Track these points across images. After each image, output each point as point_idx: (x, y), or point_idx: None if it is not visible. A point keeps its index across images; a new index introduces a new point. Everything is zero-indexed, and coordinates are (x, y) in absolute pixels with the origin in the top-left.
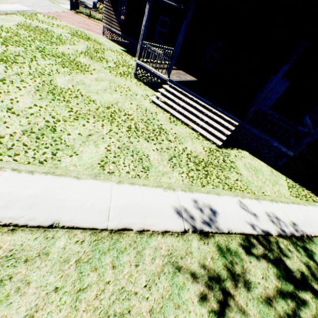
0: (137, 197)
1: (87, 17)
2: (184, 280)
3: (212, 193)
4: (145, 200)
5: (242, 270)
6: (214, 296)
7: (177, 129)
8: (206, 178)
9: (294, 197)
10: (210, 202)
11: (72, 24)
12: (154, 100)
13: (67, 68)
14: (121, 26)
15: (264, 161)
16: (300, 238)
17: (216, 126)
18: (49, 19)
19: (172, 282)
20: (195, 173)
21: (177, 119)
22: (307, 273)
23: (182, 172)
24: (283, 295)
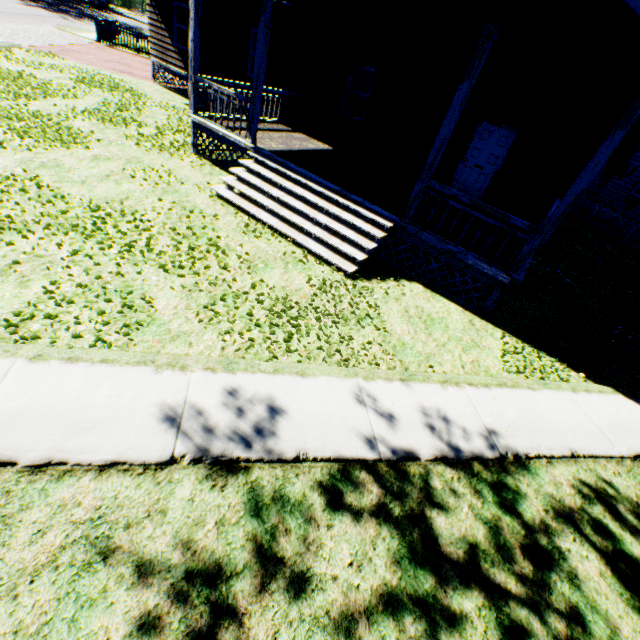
0: (72, 388)
1: (134, 52)
2: (108, 582)
3: (288, 372)
4: (91, 394)
5: (299, 547)
6: (185, 619)
7: (258, 245)
8: (289, 342)
9: (512, 373)
10: (275, 393)
11: (91, 63)
12: (220, 190)
13: (33, 139)
14: (184, 58)
15: (458, 302)
16: (496, 463)
17: (345, 233)
18: (39, 56)
19: (67, 591)
20: (262, 331)
21: (263, 227)
22: (487, 546)
23: (229, 331)
24: (398, 606)
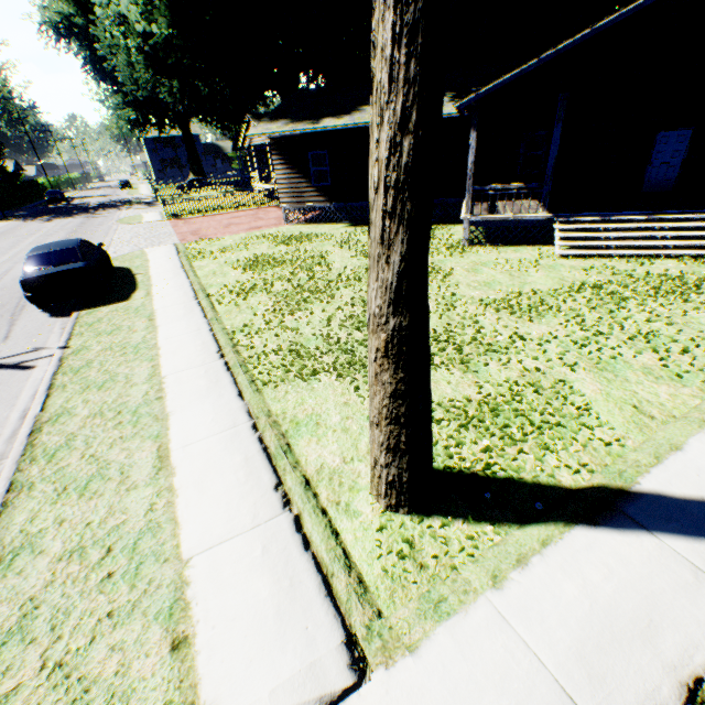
0: None
1: (196, 215)
2: None
3: None
4: None
5: None
6: None
7: (663, 267)
8: None
9: None
10: None
11: (230, 233)
12: (567, 252)
13: None
14: (326, 192)
15: None
16: None
17: (699, 234)
18: (210, 243)
19: None
20: None
21: (635, 258)
22: None
23: None
24: None
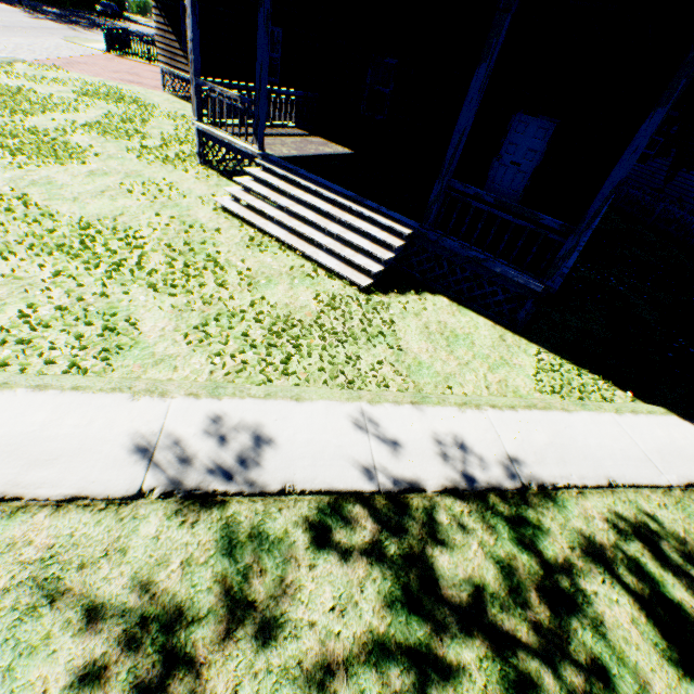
0: (37, 418)
1: (146, 60)
2: (52, 628)
3: (281, 397)
4: (58, 424)
5: (274, 589)
6: (134, 670)
7: (262, 260)
8: (287, 363)
9: (545, 393)
10: (264, 420)
11: (97, 75)
12: (225, 202)
13: (26, 156)
14: None
15: (489, 316)
16: (516, 495)
17: (358, 243)
18: (41, 69)
19: (6, 637)
20: (257, 352)
21: (270, 240)
22: (496, 588)
23: (219, 353)
24: (384, 657)
